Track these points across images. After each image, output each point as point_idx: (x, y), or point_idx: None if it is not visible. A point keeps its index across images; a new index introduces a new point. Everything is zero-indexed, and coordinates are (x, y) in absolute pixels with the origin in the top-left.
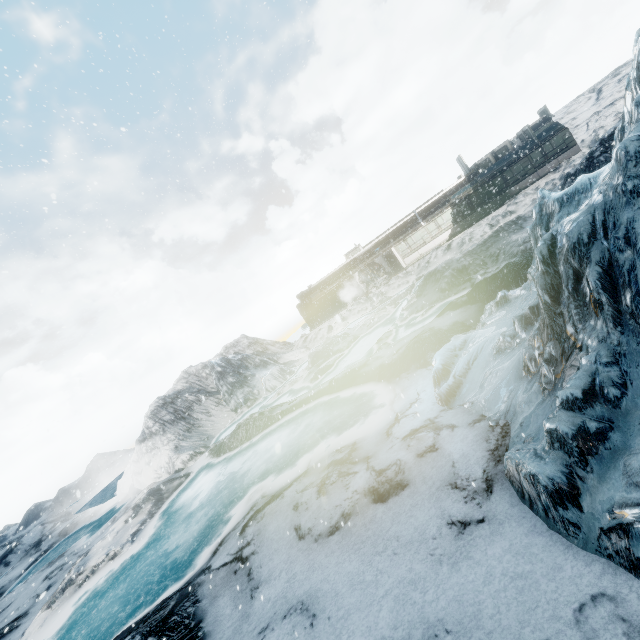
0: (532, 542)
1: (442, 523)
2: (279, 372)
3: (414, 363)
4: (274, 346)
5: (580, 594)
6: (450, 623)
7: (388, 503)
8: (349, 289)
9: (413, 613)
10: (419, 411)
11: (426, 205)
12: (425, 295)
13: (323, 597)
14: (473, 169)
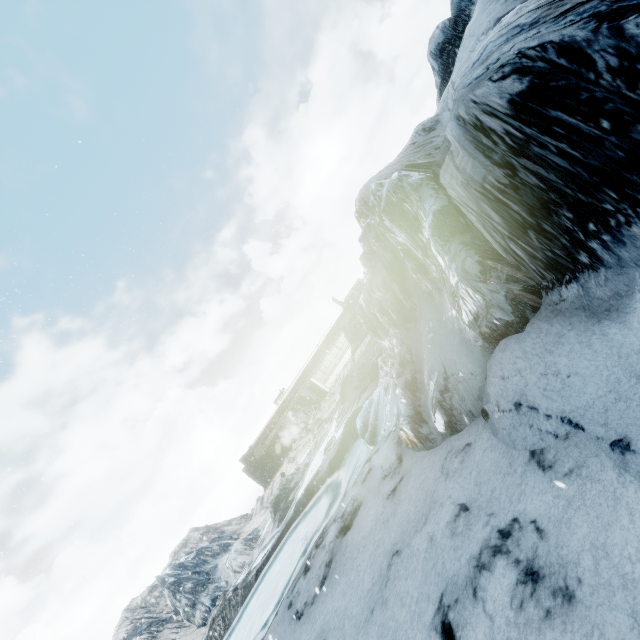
0: (423, 464)
1: (384, 501)
2: (243, 544)
3: (350, 441)
4: (230, 525)
5: (441, 462)
6: (398, 538)
7: (353, 526)
8: (288, 430)
9: (380, 559)
10: (360, 463)
11: (324, 337)
12: (347, 398)
13: (327, 624)
14: (346, 302)
